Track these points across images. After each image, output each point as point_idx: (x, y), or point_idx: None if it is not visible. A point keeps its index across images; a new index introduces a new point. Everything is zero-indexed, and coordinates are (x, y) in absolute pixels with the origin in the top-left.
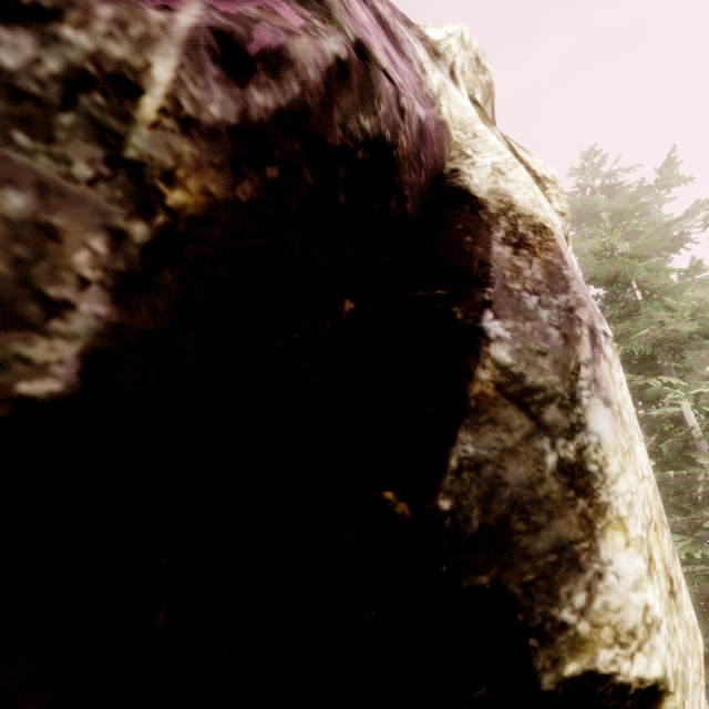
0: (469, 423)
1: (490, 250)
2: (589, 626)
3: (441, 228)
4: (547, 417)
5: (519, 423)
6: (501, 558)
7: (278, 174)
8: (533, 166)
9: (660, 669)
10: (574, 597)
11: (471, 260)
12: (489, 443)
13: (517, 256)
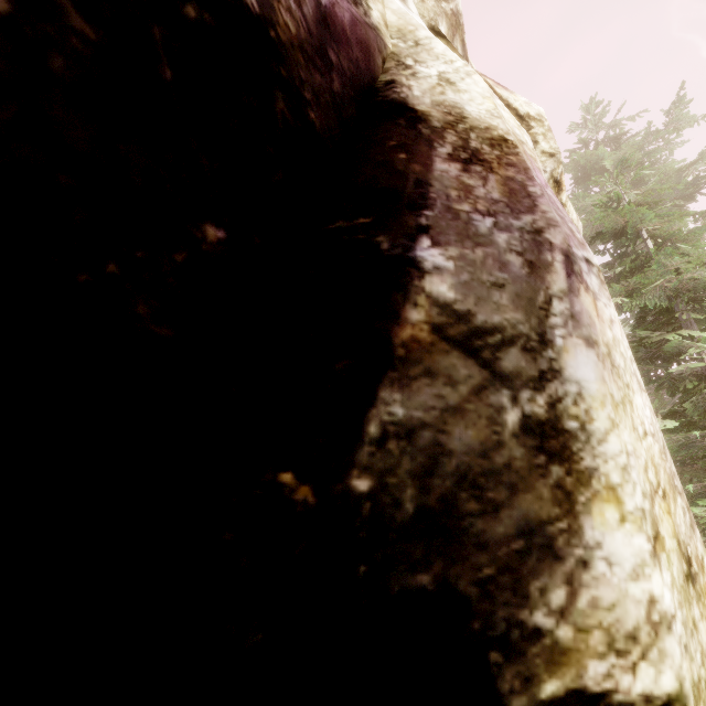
0: (395, 378)
1: (430, 168)
2: (573, 631)
3: (369, 148)
4: (506, 363)
5: (465, 374)
6: (447, 550)
7: (7, 7)
8: (514, 104)
9: (674, 682)
10: (550, 594)
11: (404, 180)
12: (425, 402)
13: (468, 173)
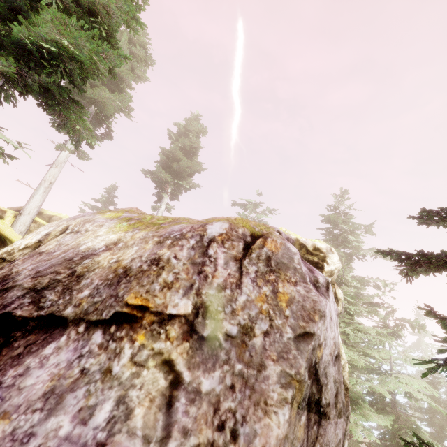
0: None
1: None
2: None
3: None
4: None
5: None
6: None
7: None
8: (338, 295)
9: None
10: None
11: None
12: None
13: None
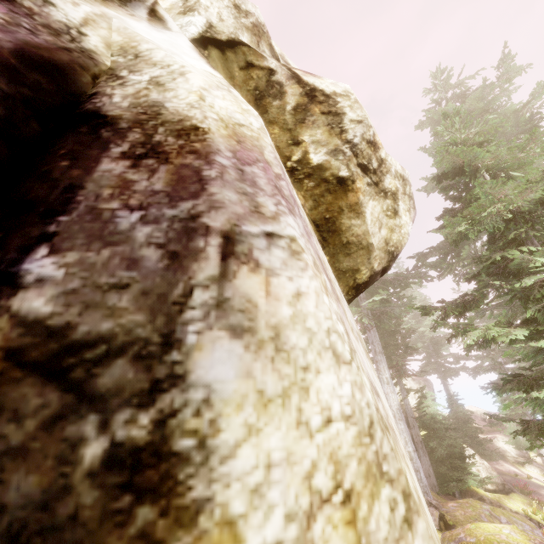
0: None
1: (92, 170)
2: None
3: (43, 159)
4: (105, 380)
5: (37, 404)
6: None
7: None
8: (320, 86)
9: None
10: None
11: (52, 187)
12: None
13: (136, 168)
